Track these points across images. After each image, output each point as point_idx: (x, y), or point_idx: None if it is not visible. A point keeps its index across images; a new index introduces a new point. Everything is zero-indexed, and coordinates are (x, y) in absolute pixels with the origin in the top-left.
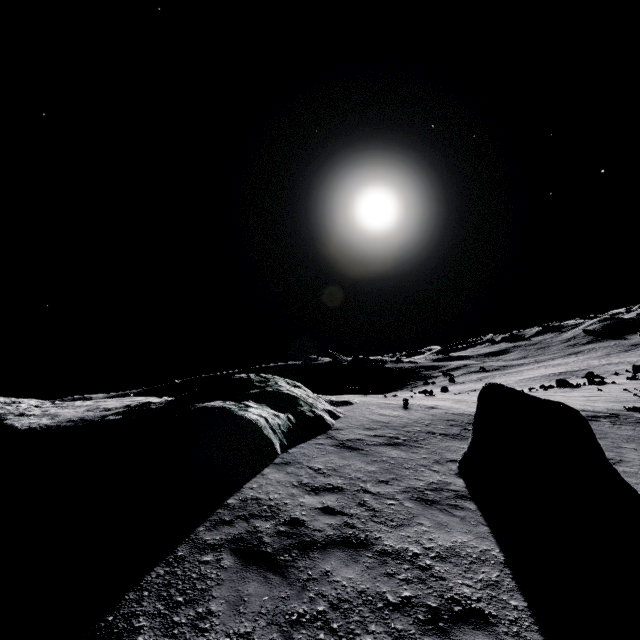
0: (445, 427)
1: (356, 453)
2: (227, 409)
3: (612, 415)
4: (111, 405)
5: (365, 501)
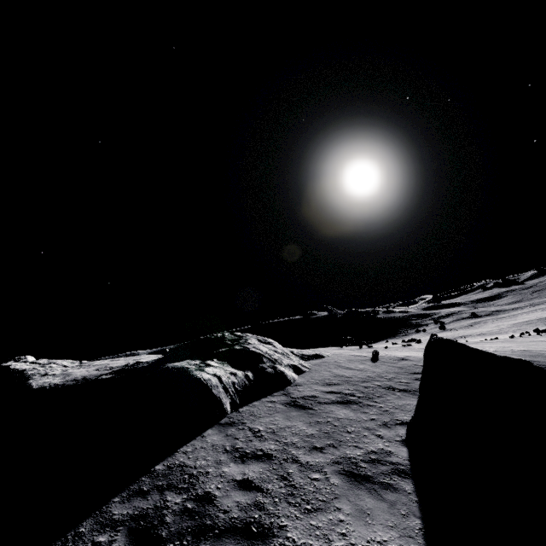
0: (408, 381)
1: (303, 413)
2: (185, 369)
3: None
4: (117, 364)
5: (289, 473)
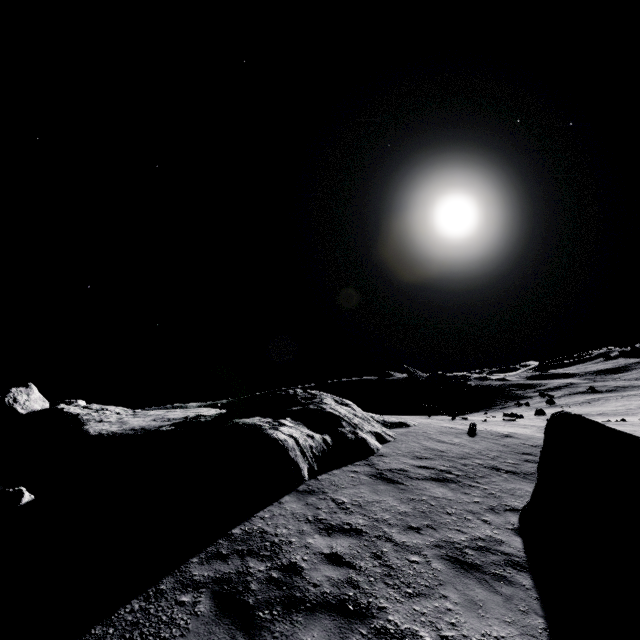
0: (516, 462)
1: (392, 487)
2: (258, 427)
3: None
4: (174, 416)
5: (383, 552)
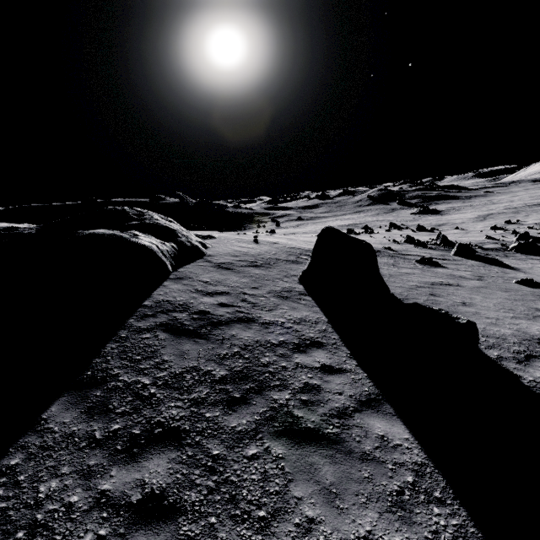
0: (286, 256)
1: (231, 271)
2: (119, 236)
3: (377, 251)
4: None
5: (246, 299)
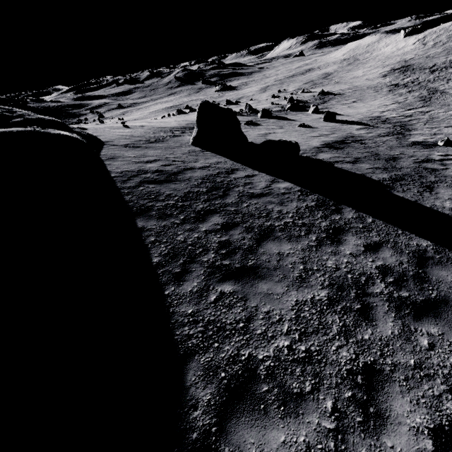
0: (164, 133)
1: (142, 148)
2: (37, 131)
3: None
4: None
5: (174, 160)
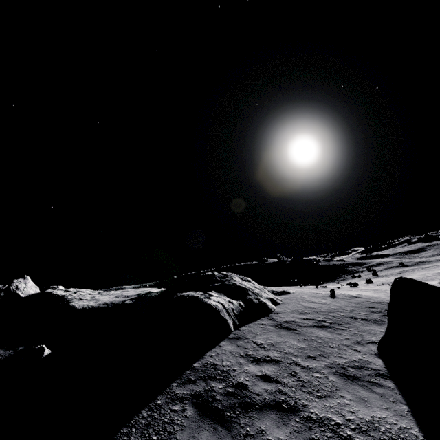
0: (366, 313)
1: (290, 332)
2: (196, 297)
3: None
4: (130, 293)
5: (296, 372)
